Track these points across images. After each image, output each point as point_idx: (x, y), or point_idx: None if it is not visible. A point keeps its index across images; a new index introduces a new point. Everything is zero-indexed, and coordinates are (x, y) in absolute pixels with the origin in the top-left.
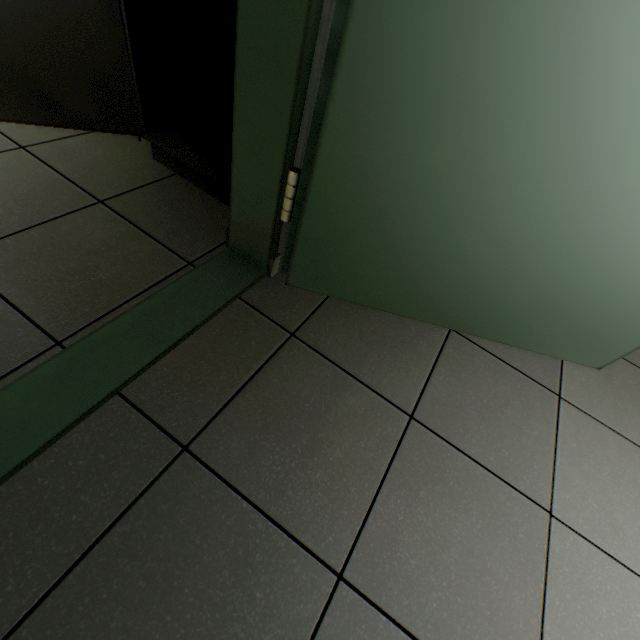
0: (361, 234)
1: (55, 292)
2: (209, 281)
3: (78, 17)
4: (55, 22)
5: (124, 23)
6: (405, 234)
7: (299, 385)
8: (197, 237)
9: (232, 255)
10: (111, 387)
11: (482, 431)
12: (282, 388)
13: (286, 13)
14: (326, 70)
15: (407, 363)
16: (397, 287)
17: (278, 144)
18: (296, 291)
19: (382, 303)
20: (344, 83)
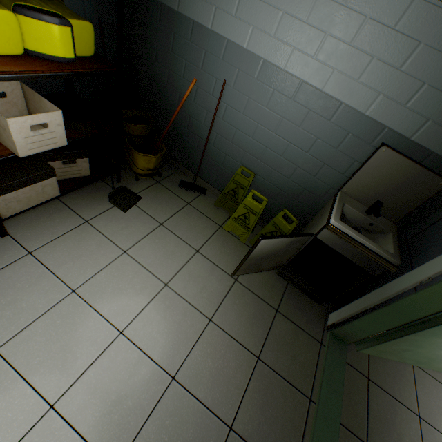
0: (402, 347)
1: (294, 371)
2: (334, 355)
3: (288, 249)
4: (280, 252)
5: (300, 248)
6: (419, 349)
7: (381, 406)
8: (314, 325)
9: (333, 336)
10: (338, 420)
11: (441, 419)
12: (378, 409)
13: (414, 312)
14: (418, 320)
15: (407, 387)
16: (403, 356)
17: (386, 326)
18: (358, 351)
19: (393, 358)
20: (427, 330)
